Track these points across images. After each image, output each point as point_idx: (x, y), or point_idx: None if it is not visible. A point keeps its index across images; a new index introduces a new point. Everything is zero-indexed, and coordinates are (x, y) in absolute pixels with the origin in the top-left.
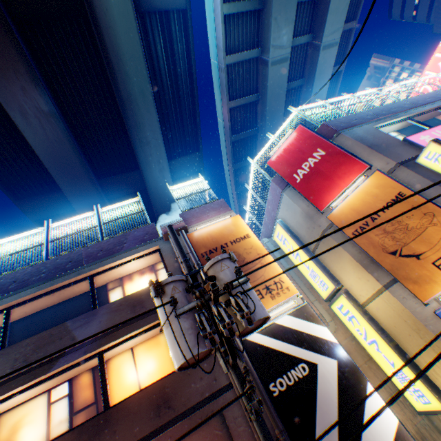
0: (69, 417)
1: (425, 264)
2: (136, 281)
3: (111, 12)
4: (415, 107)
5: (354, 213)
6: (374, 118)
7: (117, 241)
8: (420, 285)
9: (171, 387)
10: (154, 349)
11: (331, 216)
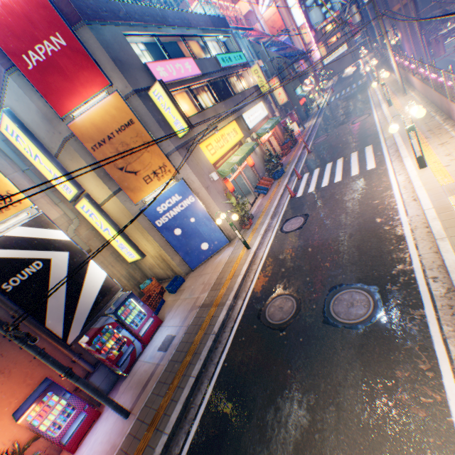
0: None
1: (140, 179)
2: None
3: None
4: (166, 25)
5: (96, 129)
6: (127, 21)
7: None
8: (136, 193)
9: None
10: None
11: (73, 126)
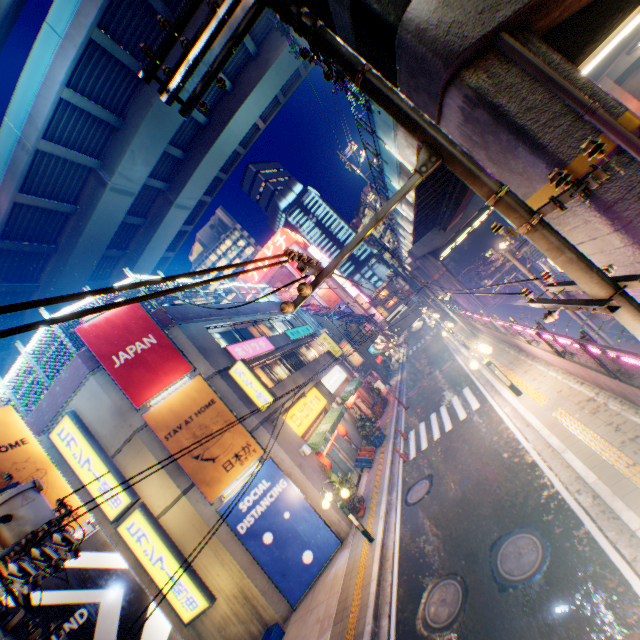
0: None
1: (219, 466)
2: None
3: None
4: (240, 314)
5: (173, 414)
6: (208, 317)
7: None
8: (213, 486)
9: None
10: None
11: (149, 414)
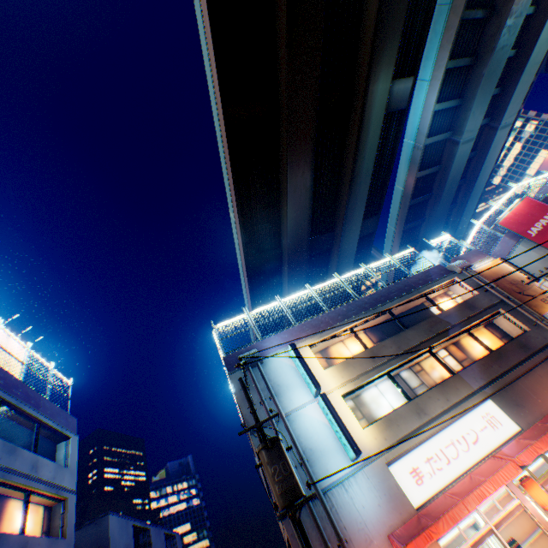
0: (458, 362)
1: None
2: (441, 300)
3: (371, 118)
4: None
5: None
6: None
7: (424, 275)
8: None
9: (522, 341)
10: (482, 334)
11: None
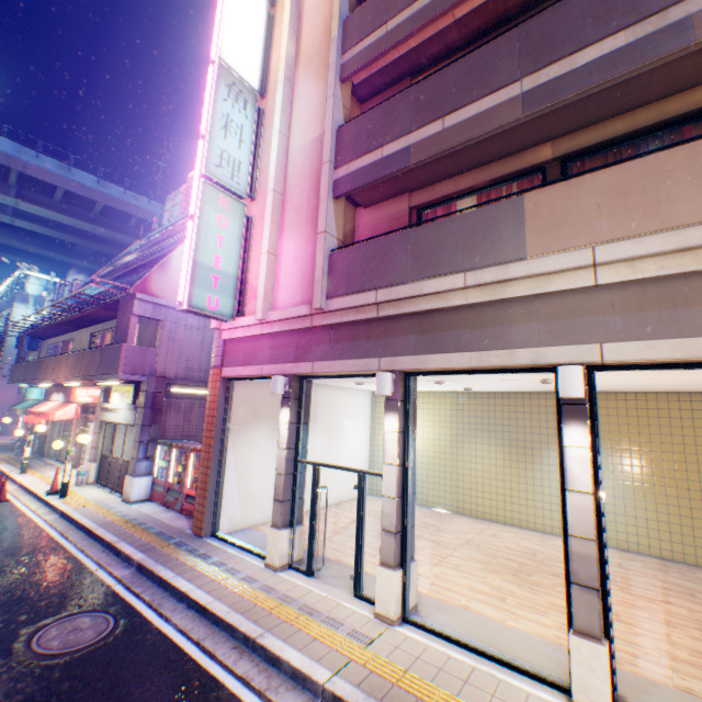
0: None
1: None
2: None
3: None
4: None
5: None
6: None
7: None
8: None
9: None
10: None
11: None
